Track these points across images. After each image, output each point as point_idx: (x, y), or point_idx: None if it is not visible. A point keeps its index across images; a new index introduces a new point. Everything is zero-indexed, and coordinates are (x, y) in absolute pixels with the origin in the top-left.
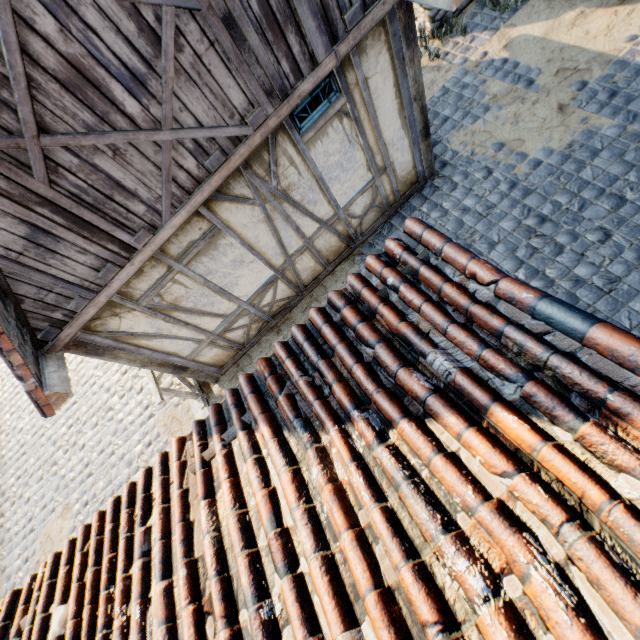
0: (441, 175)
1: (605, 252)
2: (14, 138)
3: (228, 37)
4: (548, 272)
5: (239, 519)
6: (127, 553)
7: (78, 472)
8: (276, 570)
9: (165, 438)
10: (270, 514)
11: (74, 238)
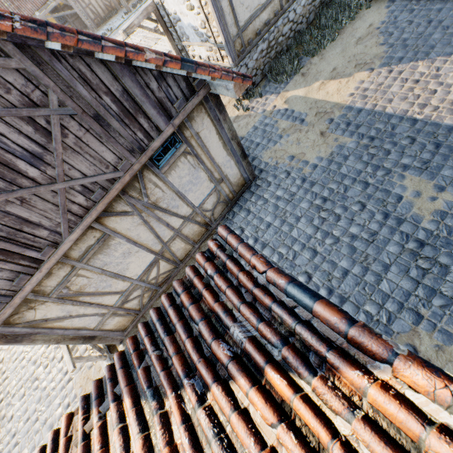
0: (260, 177)
1: (365, 216)
2: None
3: (98, 125)
4: (334, 232)
5: None
6: None
7: (6, 443)
8: None
9: None
10: None
11: None
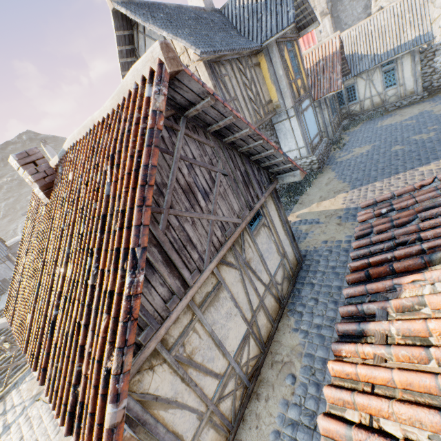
0: (307, 259)
1: None
2: (160, 207)
3: (234, 185)
4: None
5: None
6: None
7: None
8: None
9: None
10: None
11: (163, 270)
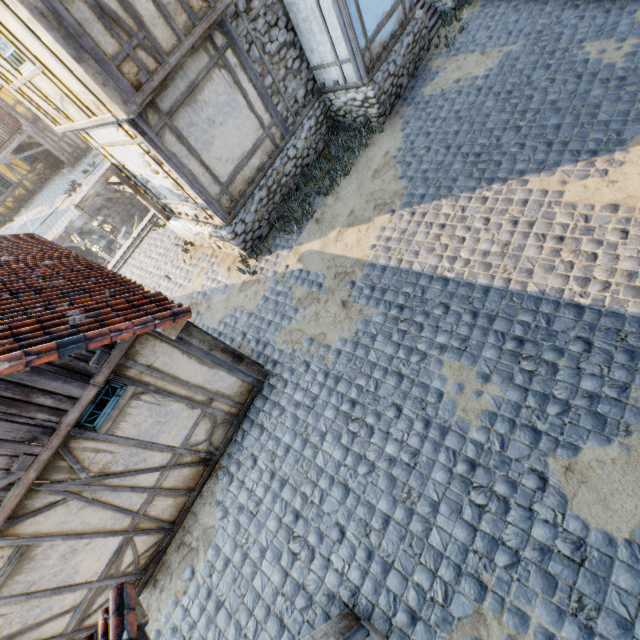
0: (274, 373)
1: (402, 426)
2: None
3: None
4: (368, 455)
5: None
6: None
7: None
8: None
9: None
10: None
11: None
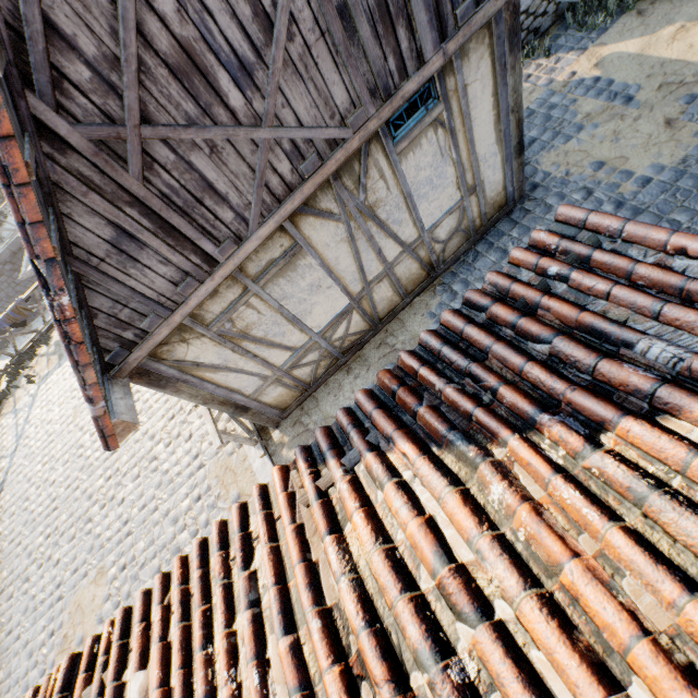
0: (532, 198)
1: None
2: (116, 127)
3: (340, 27)
4: None
5: (387, 555)
6: (227, 604)
7: (115, 530)
8: (460, 617)
9: (217, 491)
10: (435, 546)
11: (158, 245)
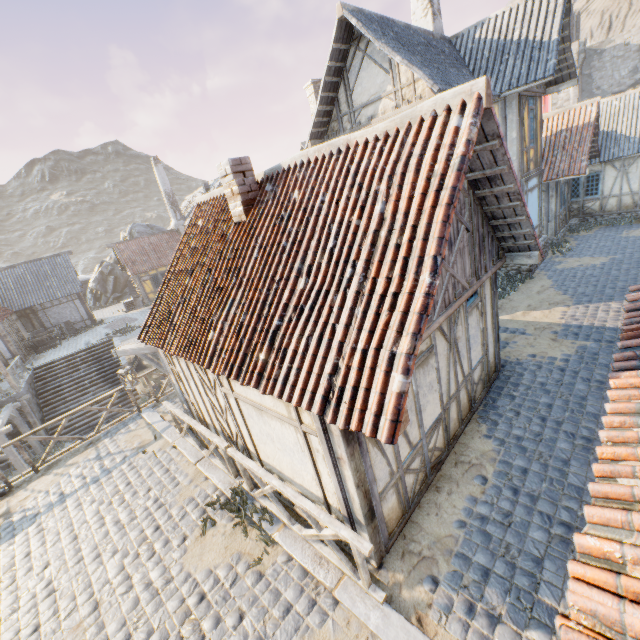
0: (506, 370)
1: None
2: None
3: (472, 245)
4: None
5: None
6: None
7: None
8: None
9: None
10: None
11: None
